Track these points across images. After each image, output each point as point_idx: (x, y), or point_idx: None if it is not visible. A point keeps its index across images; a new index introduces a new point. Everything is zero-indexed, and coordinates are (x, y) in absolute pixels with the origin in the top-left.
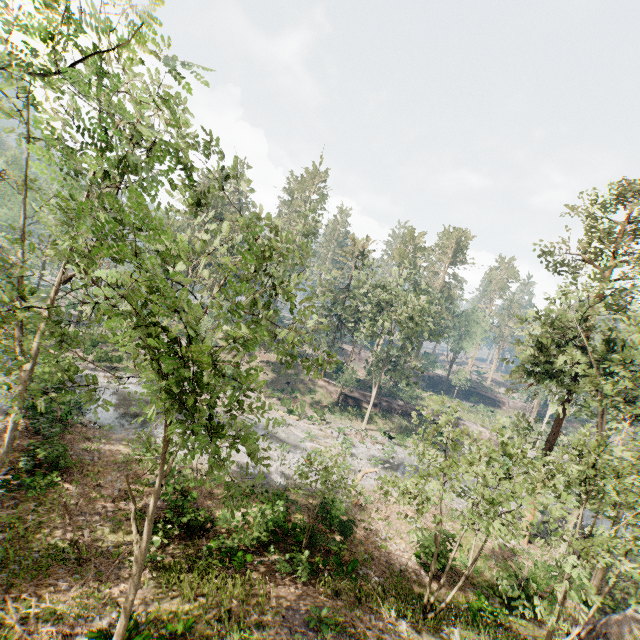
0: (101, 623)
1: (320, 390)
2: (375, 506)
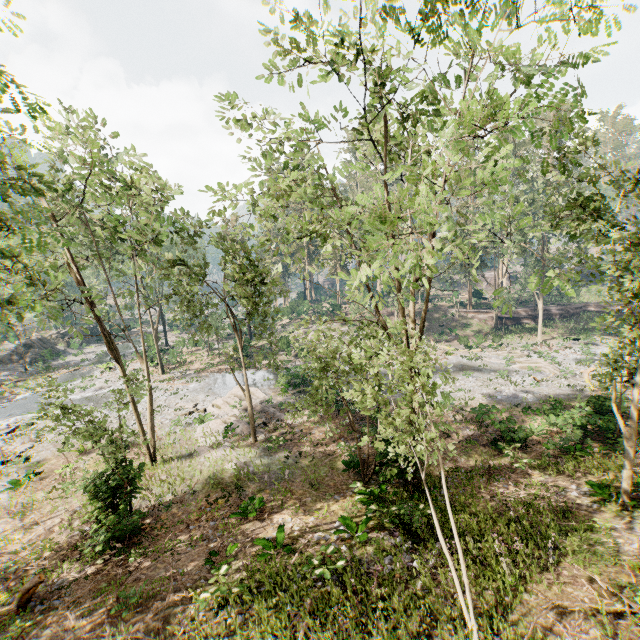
0: (570, 495)
1: (473, 322)
2: (627, 395)
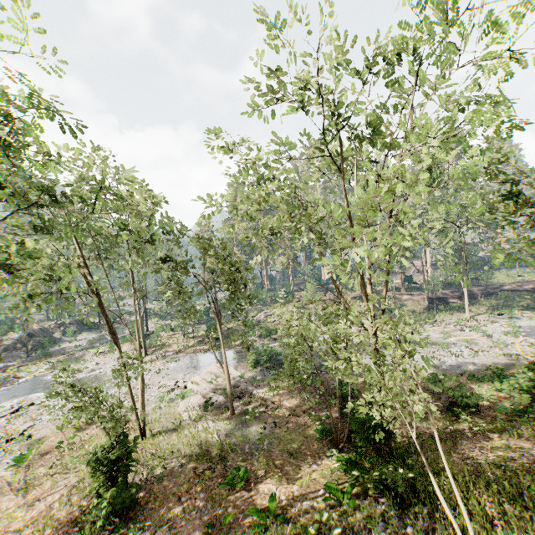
0: None
1: (407, 303)
2: None
